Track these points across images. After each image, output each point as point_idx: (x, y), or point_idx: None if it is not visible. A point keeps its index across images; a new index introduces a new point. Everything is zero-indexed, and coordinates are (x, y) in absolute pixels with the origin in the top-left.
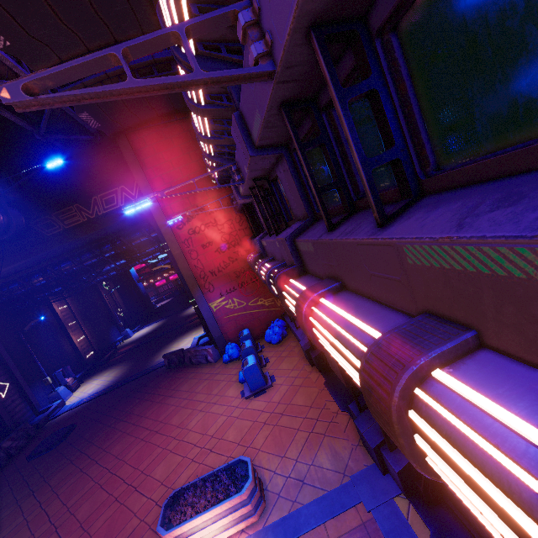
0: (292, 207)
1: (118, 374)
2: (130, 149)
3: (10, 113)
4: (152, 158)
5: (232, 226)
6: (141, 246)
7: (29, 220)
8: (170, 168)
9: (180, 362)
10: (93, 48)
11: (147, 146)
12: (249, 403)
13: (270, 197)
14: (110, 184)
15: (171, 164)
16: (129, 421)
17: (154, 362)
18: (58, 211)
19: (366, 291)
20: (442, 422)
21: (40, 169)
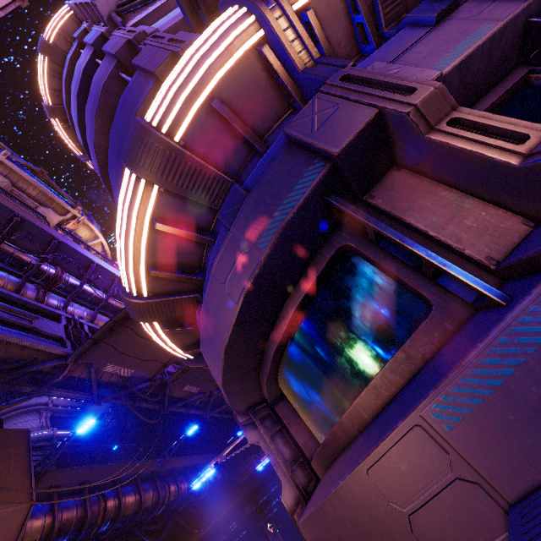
0: None
1: None
2: None
3: (225, 414)
4: None
5: None
6: None
7: (230, 473)
8: None
9: None
10: None
11: None
12: None
13: None
14: None
15: None
16: None
17: None
18: (244, 462)
19: None
20: None
21: (235, 437)
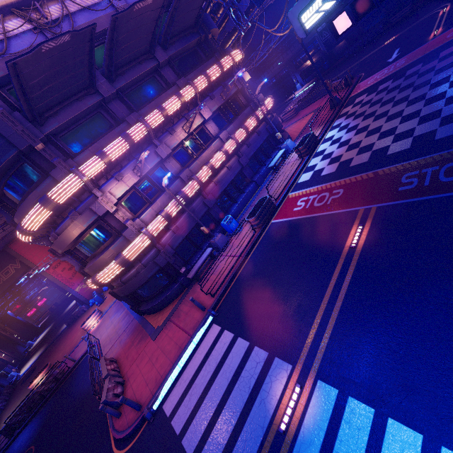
0: None
1: (42, 350)
2: (12, 250)
3: None
4: (24, 249)
5: None
6: (26, 286)
7: None
8: (33, 250)
9: (73, 321)
10: (4, 236)
11: (19, 246)
12: (100, 306)
13: None
14: (4, 266)
15: (33, 248)
16: (62, 342)
17: (60, 332)
18: None
19: None
20: None
21: None
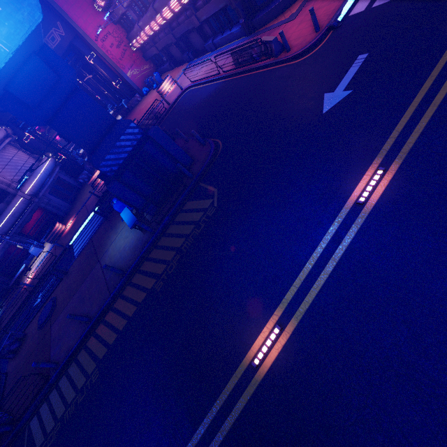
0: (148, 0)
1: None
2: (55, 2)
3: None
4: (66, 5)
5: (117, 33)
6: None
7: None
8: (76, 8)
9: (127, 113)
10: None
11: None
12: None
13: (137, 4)
14: (47, 29)
15: (76, 6)
16: None
17: None
18: None
19: (167, 4)
20: (171, 4)
21: None
